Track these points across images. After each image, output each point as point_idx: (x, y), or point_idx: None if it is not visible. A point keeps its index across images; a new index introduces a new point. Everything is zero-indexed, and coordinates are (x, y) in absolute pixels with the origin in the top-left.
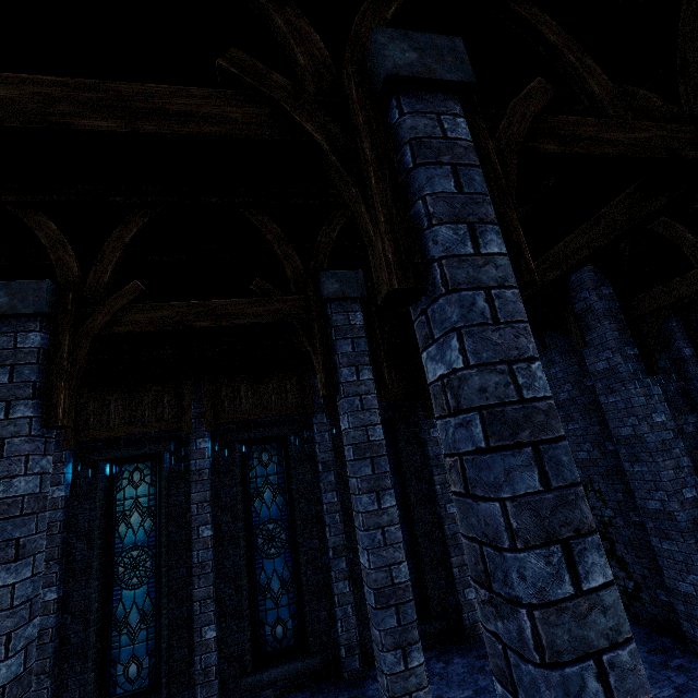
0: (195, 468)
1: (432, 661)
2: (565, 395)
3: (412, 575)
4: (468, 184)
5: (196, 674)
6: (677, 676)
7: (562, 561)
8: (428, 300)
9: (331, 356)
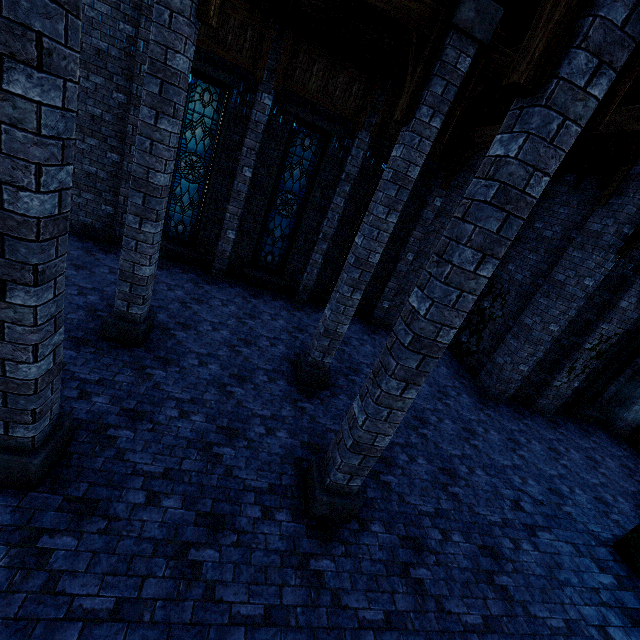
0: (255, 118)
1: None
2: (550, 233)
3: None
4: (633, 24)
5: (218, 251)
6: (458, 384)
7: (478, 260)
8: (530, 102)
9: (422, 88)
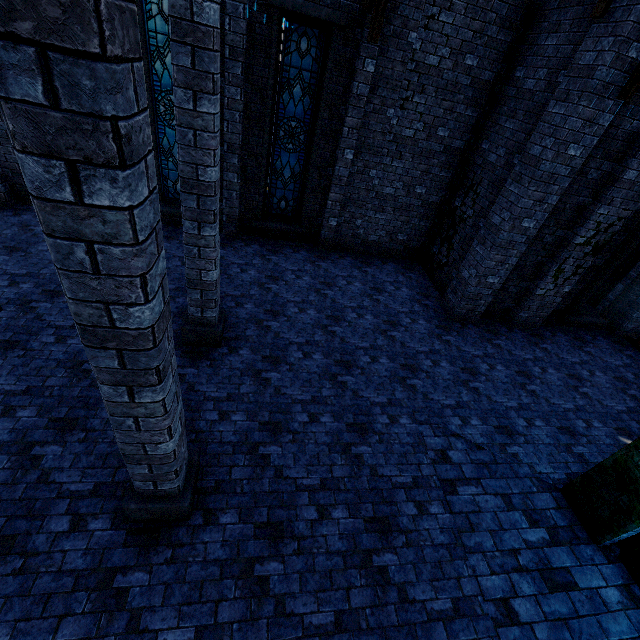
0: None
1: (287, 247)
2: (532, 83)
3: (296, 193)
4: None
5: None
6: (418, 307)
7: (64, 176)
8: None
9: None
